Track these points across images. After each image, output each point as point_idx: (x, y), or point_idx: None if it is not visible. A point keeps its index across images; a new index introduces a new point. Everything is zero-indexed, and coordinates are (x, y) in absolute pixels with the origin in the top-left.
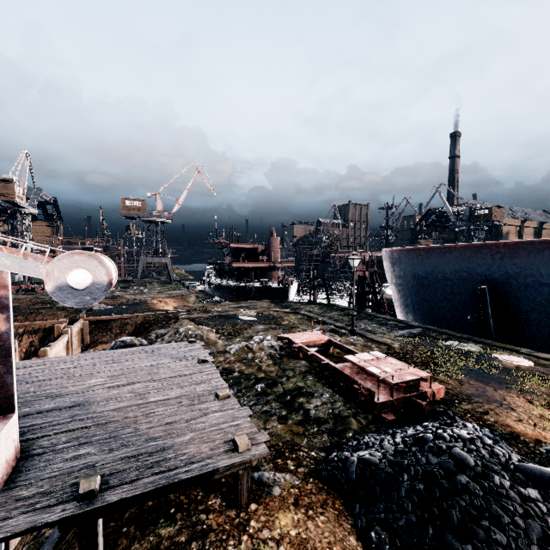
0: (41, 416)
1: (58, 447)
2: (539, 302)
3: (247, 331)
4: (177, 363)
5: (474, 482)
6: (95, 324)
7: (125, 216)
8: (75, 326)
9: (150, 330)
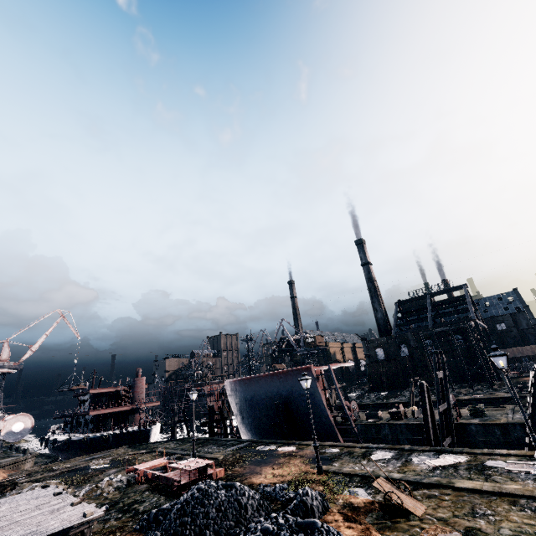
0: None
1: None
2: (304, 407)
3: (99, 476)
4: (35, 501)
5: (200, 494)
6: None
7: None
8: None
9: None
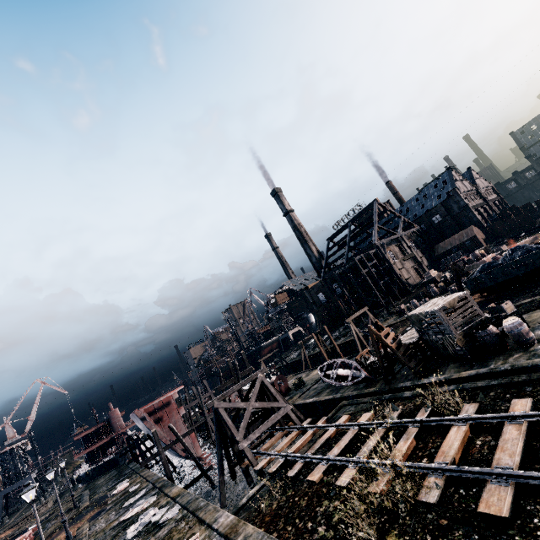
0: None
1: None
2: None
3: None
4: None
5: None
6: None
7: None
8: None
9: None
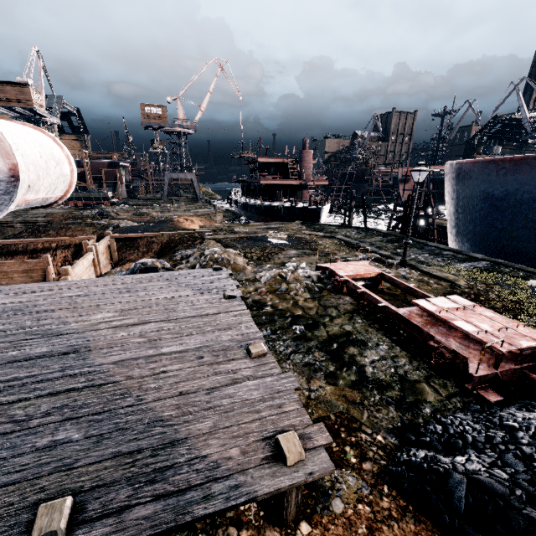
0: (27, 365)
1: (33, 422)
2: None
3: (278, 256)
4: (199, 297)
5: None
6: (122, 241)
7: (146, 125)
8: (100, 244)
9: (176, 250)
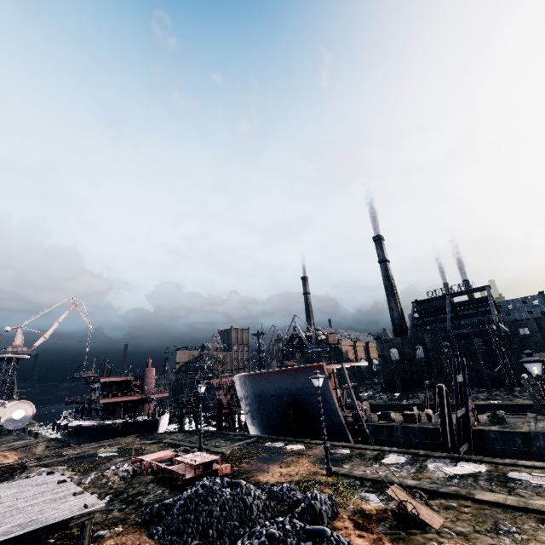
0: None
1: None
2: (315, 405)
3: (106, 464)
4: (39, 487)
5: (205, 491)
6: None
7: None
8: None
9: None
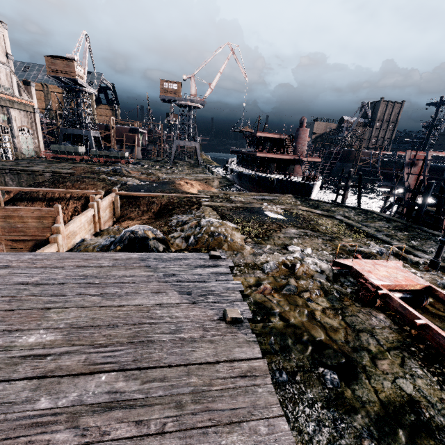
0: None
1: None
2: None
3: (278, 234)
4: (187, 313)
5: None
6: (126, 198)
7: (163, 99)
8: (104, 200)
9: (173, 213)
